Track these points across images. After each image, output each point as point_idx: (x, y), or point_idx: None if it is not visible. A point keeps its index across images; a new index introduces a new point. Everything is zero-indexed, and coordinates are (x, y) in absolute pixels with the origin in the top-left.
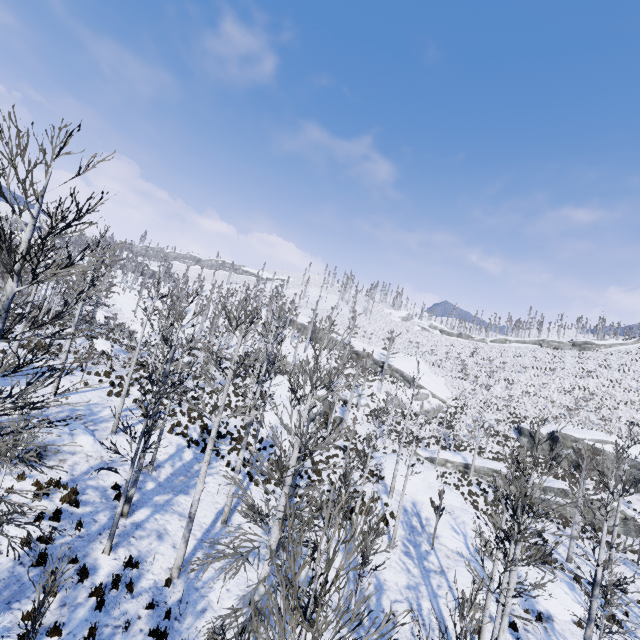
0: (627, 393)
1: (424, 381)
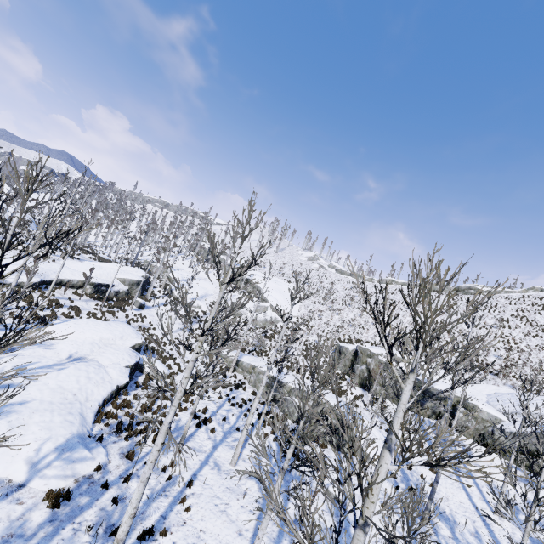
0: (479, 329)
1: (272, 296)
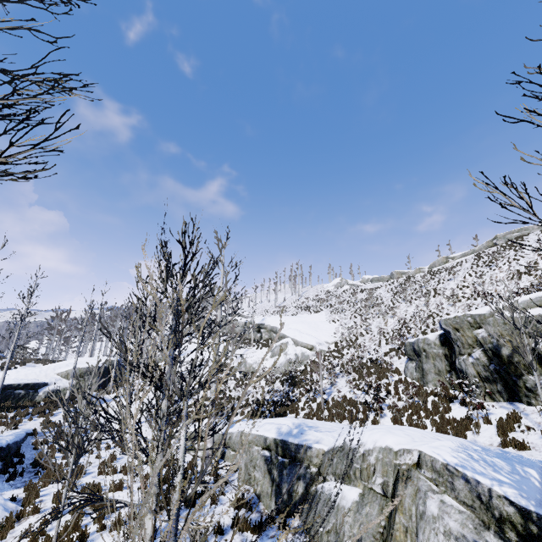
0: None
1: (291, 329)
